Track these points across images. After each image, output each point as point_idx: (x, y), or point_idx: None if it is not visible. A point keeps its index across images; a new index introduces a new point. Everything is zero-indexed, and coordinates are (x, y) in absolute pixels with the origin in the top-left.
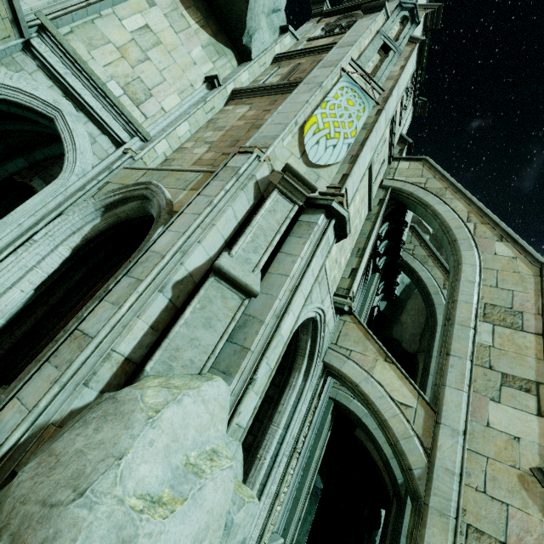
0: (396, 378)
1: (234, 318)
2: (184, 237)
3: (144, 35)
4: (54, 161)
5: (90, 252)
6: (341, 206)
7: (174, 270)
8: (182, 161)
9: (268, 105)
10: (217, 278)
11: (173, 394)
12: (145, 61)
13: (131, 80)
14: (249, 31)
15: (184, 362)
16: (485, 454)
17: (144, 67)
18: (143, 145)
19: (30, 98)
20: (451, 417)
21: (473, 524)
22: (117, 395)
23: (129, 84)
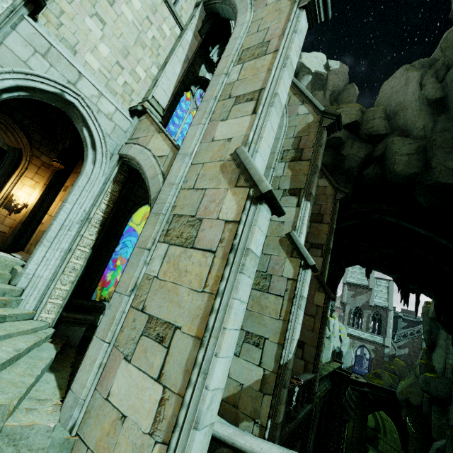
0: (162, 141)
1: None
2: None
3: None
4: None
5: None
6: None
7: None
8: None
9: None
10: None
11: None
12: None
13: None
14: None
15: None
16: (203, 161)
17: None
18: None
19: None
20: (186, 147)
21: (177, 213)
22: None
23: None
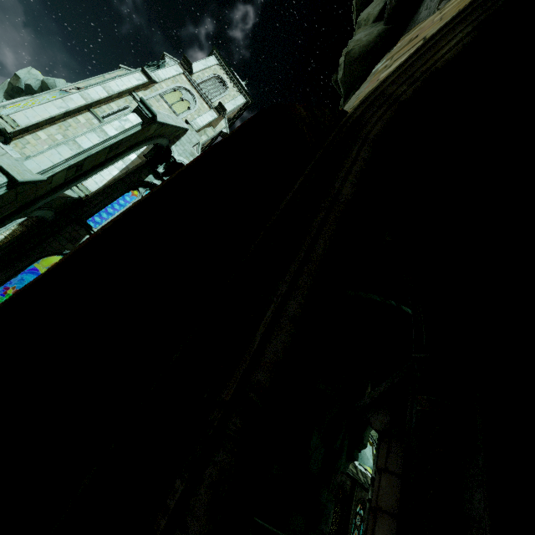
0: None
1: None
2: None
3: None
4: None
5: None
6: None
7: None
8: None
9: None
10: None
11: None
12: None
13: None
14: None
15: None
16: None
17: None
18: None
19: None
20: None
21: None
22: None
23: None
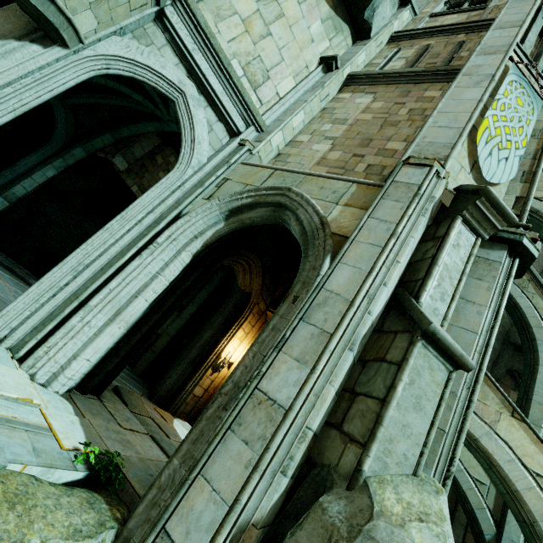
0: (528, 441)
1: (443, 397)
2: (371, 278)
3: (269, 5)
4: (135, 138)
5: (202, 256)
6: (531, 244)
7: (362, 321)
8: (300, 158)
9: (399, 97)
10: (424, 342)
11: (438, 537)
12: (267, 37)
13: (251, 59)
14: (374, 4)
15: (397, 458)
16: None
17: (265, 44)
18: (258, 136)
19: (156, 77)
20: None
21: None
22: (375, 534)
23: (249, 64)
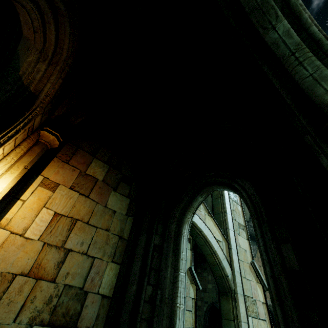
0: (214, 225)
1: None
2: None
3: None
4: None
5: None
6: None
7: None
8: None
9: None
10: None
11: None
12: None
13: None
14: None
15: None
16: (242, 260)
17: None
18: None
19: None
20: (233, 245)
21: (246, 294)
22: None
23: None
